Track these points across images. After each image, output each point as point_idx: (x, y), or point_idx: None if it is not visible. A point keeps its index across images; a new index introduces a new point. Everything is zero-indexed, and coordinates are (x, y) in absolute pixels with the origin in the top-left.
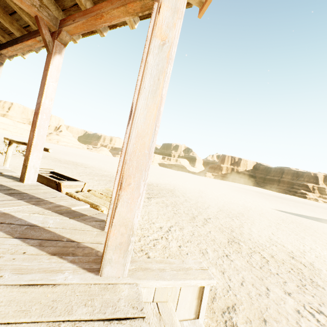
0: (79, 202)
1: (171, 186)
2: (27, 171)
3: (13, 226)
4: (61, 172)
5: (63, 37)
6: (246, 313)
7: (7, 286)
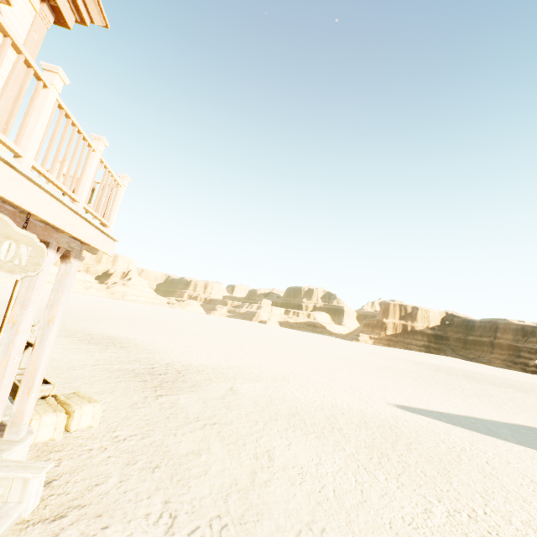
0: None
1: (237, 371)
2: None
3: None
4: (70, 362)
5: None
6: (89, 510)
7: None
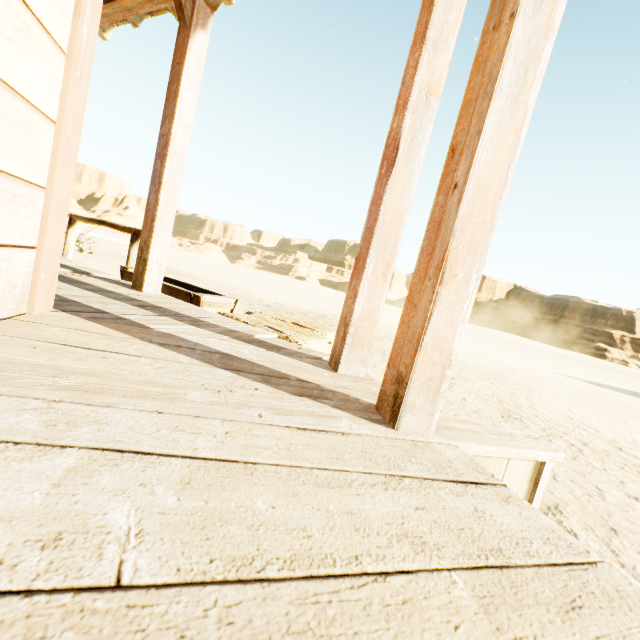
0: (257, 329)
1: None
2: (147, 270)
3: (199, 352)
4: None
5: None
6: (580, 518)
7: (282, 428)
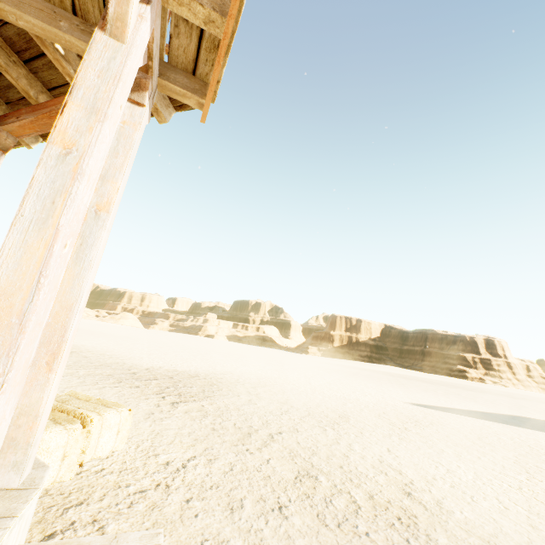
0: None
1: (234, 376)
2: None
3: None
4: None
5: (0, 139)
6: None
7: None
